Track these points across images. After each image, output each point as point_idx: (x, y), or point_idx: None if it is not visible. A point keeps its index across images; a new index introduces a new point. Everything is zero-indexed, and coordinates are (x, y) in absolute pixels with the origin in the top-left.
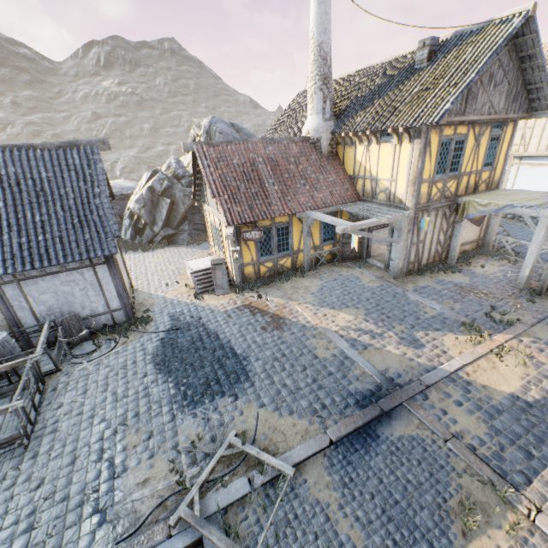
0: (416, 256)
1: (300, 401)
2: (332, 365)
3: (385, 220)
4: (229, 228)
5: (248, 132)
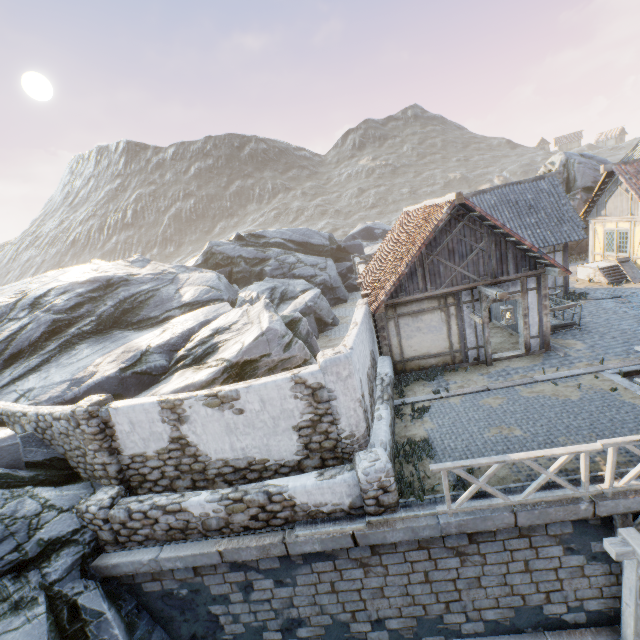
0: None
1: None
2: None
3: None
4: None
5: (600, 158)
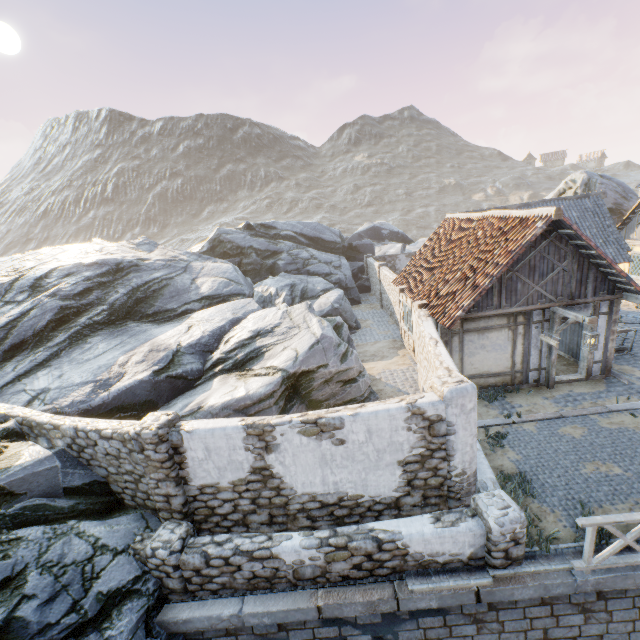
0: None
1: None
2: None
3: None
4: None
5: (617, 181)
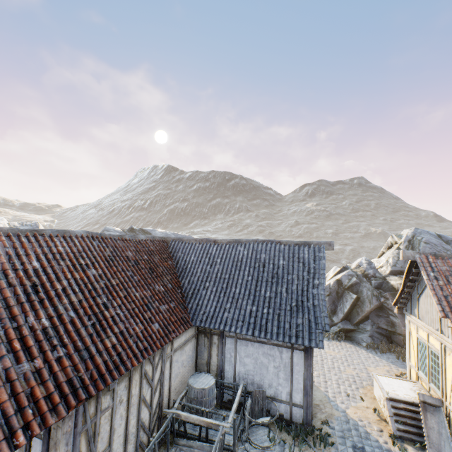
0: None
1: None
2: None
3: None
4: None
5: None
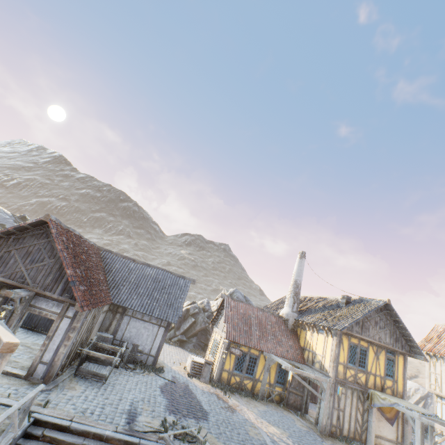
0: (338, 421)
1: (231, 442)
2: (256, 441)
3: (313, 376)
4: (226, 340)
5: (252, 303)
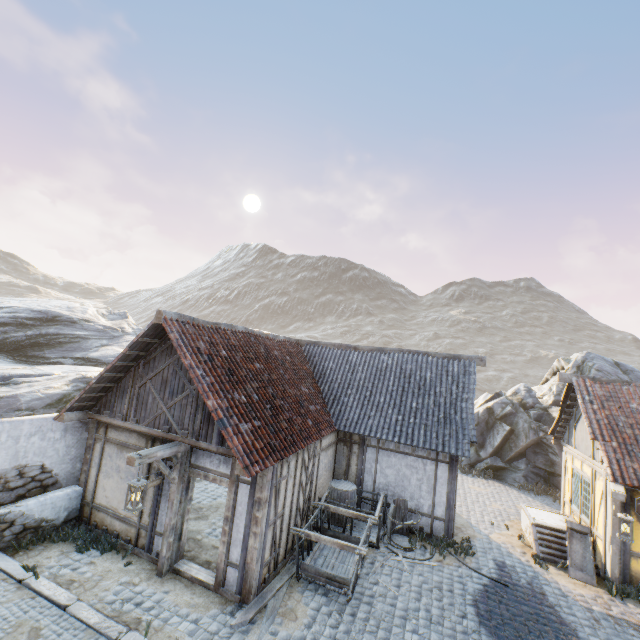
0: None
1: None
2: None
3: None
4: (616, 484)
5: None
